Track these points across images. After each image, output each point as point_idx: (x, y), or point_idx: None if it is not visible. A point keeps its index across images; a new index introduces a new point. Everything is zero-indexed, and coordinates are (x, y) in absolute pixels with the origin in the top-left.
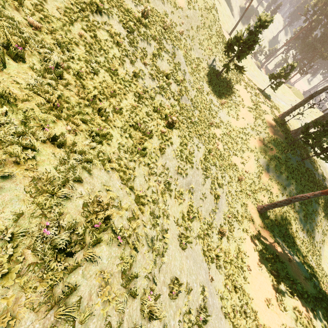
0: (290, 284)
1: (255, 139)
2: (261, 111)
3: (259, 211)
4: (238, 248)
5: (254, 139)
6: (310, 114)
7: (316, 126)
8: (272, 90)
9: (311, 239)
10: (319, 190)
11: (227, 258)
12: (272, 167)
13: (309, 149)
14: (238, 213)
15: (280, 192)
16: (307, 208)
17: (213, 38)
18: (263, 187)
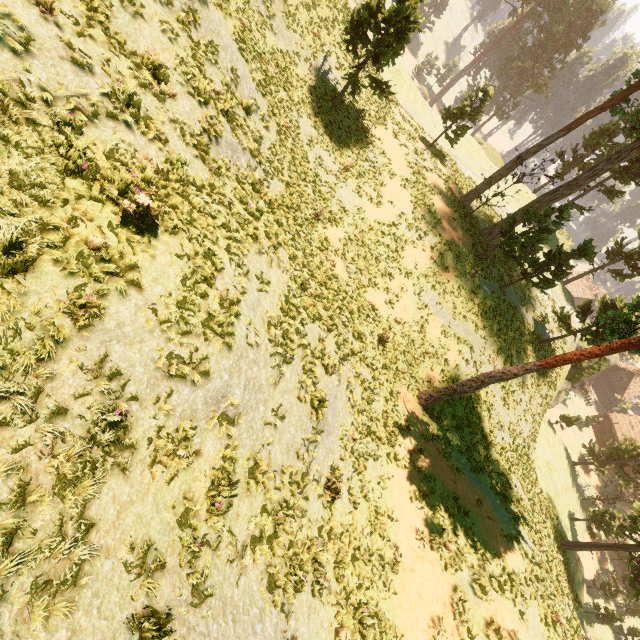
0: (480, 564)
1: (416, 249)
2: (426, 189)
3: (423, 404)
4: (375, 508)
5: (413, 248)
6: (515, 195)
7: (528, 221)
8: (449, 147)
9: (515, 439)
10: (529, 343)
11: (346, 547)
12: (448, 307)
13: (512, 265)
14: (378, 420)
15: (462, 357)
16: (510, 381)
17: (323, 8)
18: (431, 350)
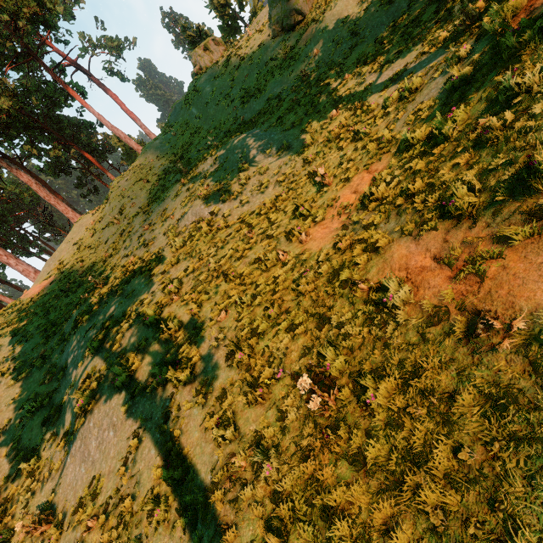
0: None
1: None
2: None
3: None
4: None
5: None
6: None
7: None
8: None
9: None
10: None
11: None
12: None
13: None
14: None
15: None
16: None
17: None
18: None
